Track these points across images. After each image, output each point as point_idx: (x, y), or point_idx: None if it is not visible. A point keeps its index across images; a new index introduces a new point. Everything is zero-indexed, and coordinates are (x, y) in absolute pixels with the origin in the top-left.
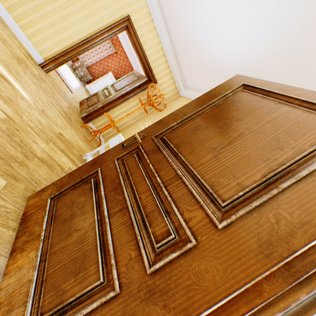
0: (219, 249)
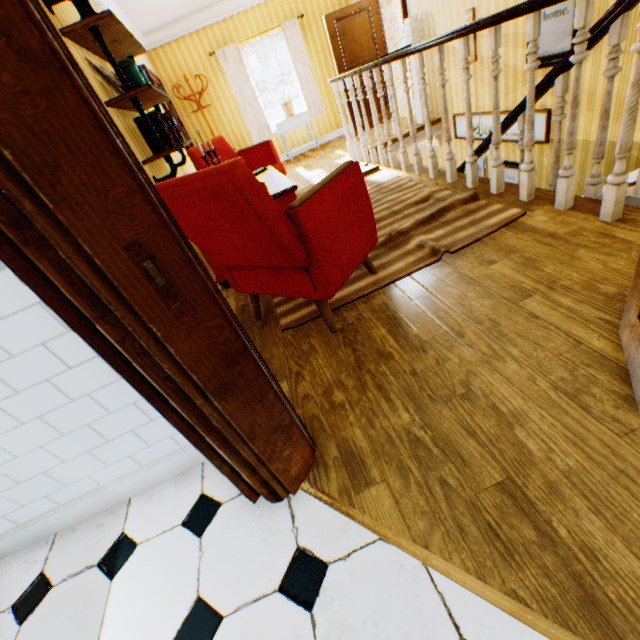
0: None
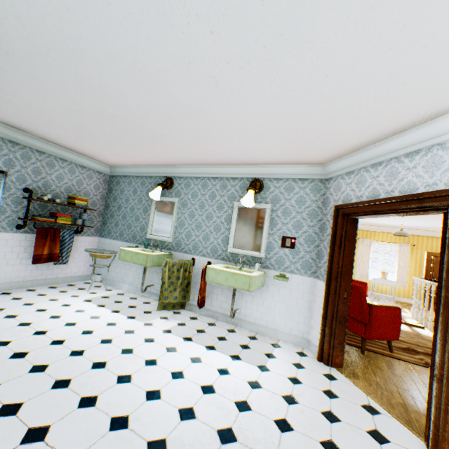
0: None
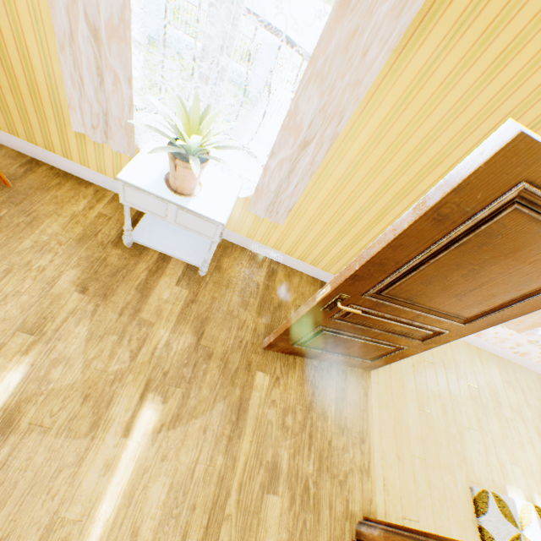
0: (463, 329)
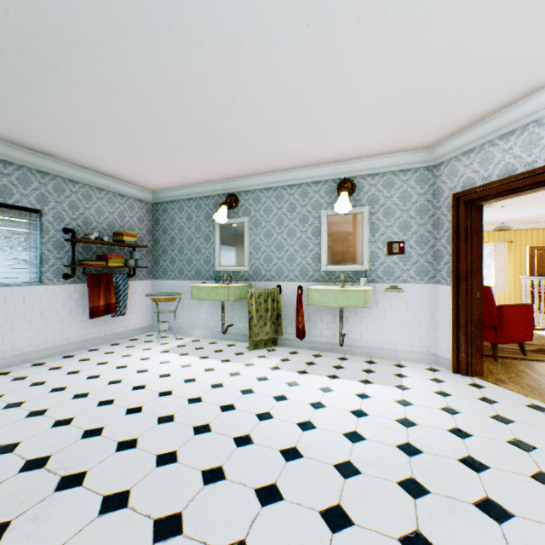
0: None
